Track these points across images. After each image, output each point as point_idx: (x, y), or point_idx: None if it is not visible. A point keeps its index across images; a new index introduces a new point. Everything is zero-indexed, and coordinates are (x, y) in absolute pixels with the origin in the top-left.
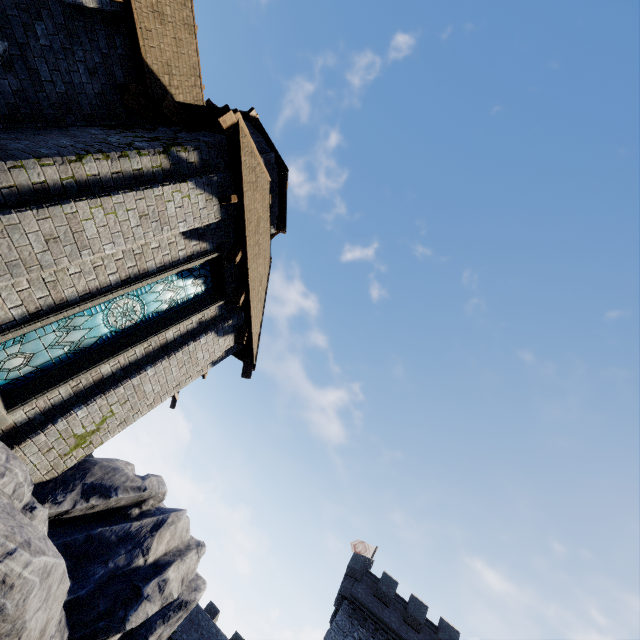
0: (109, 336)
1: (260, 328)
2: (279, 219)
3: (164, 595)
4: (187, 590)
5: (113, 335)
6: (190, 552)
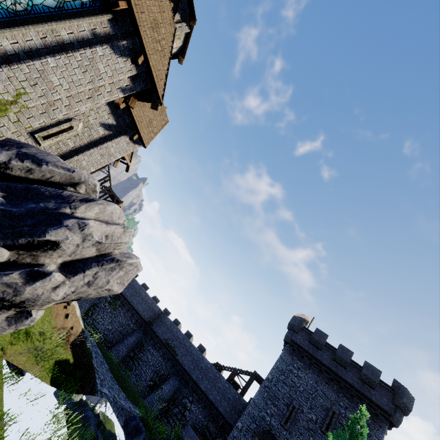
0: (2, 14)
1: (166, 76)
2: (189, 14)
3: (84, 233)
4: (120, 255)
5: (6, 14)
6: (116, 225)
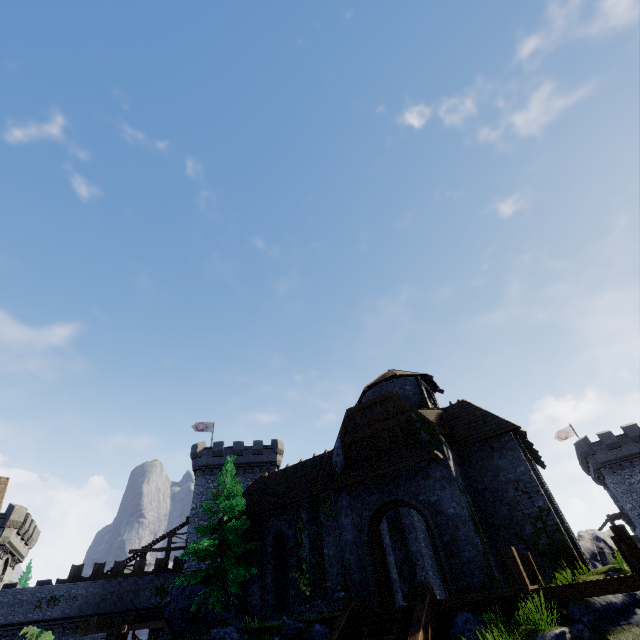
0: None
1: None
2: (434, 389)
3: None
4: None
5: None
6: None
